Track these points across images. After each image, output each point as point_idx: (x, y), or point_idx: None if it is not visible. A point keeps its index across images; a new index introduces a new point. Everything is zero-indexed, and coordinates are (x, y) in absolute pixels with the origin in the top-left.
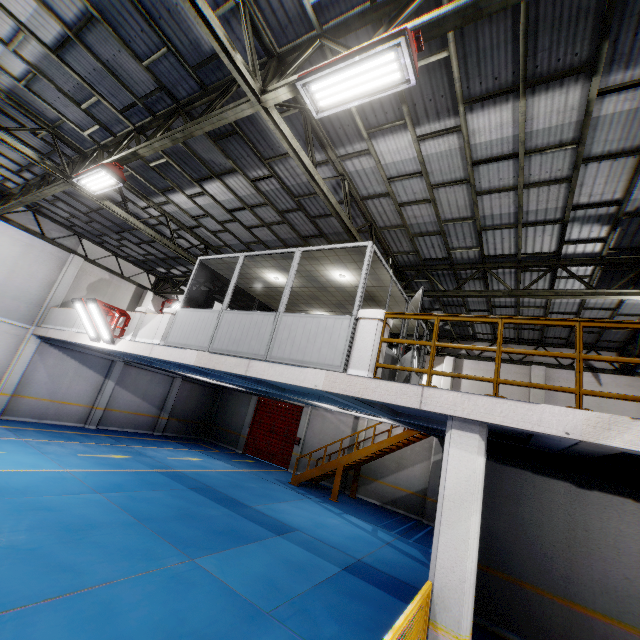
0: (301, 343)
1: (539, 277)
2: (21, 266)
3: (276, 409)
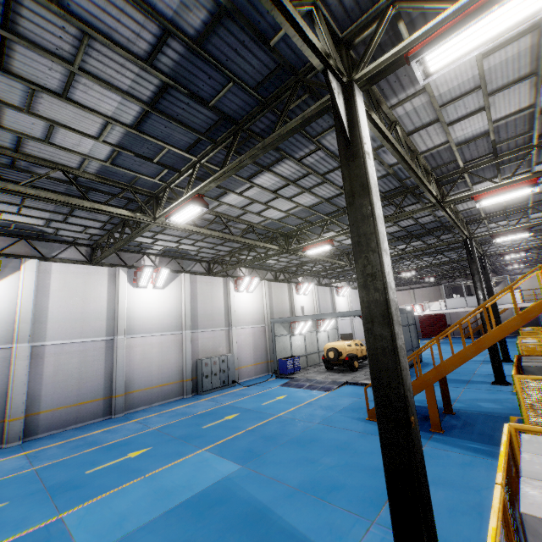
0: (499, 300)
1: None
2: (357, 300)
3: (430, 317)
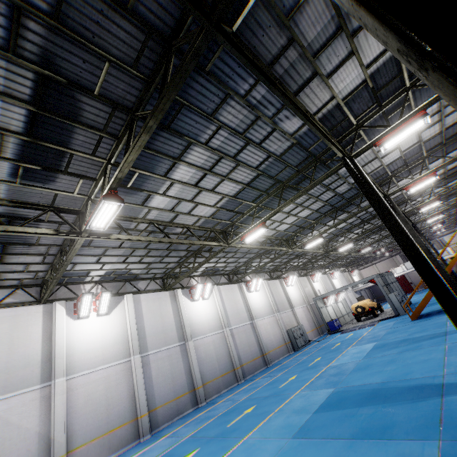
0: None
1: (453, 224)
2: (343, 280)
3: None
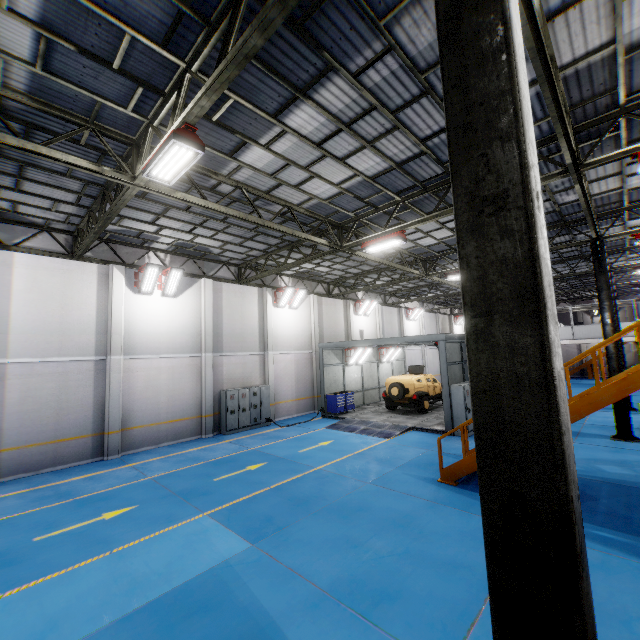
0: None
1: None
2: (431, 326)
3: None
